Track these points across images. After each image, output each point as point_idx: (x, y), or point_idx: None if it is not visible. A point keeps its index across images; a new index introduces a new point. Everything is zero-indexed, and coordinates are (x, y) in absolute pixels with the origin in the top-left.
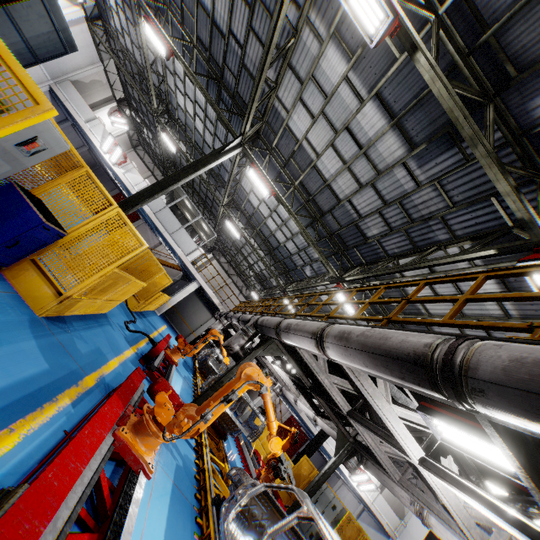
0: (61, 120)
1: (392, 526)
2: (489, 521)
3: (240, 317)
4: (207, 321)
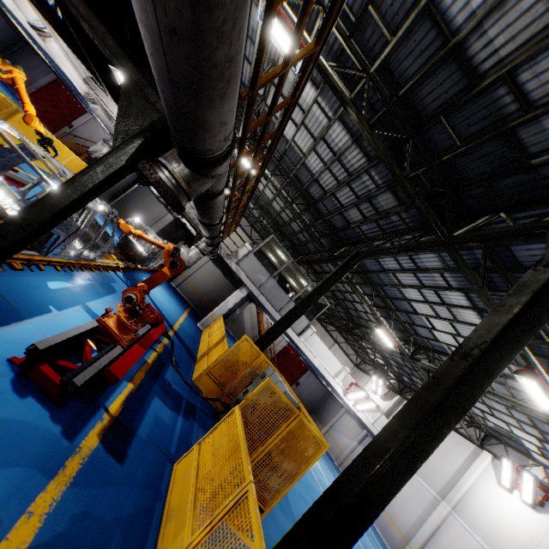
0: None
1: None
2: None
3: None
4: (161, 218)
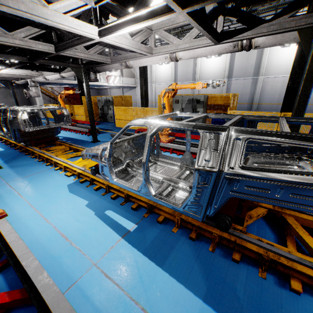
0: None
1: (134, 83)
2: (145, 37)
3: None
4: None
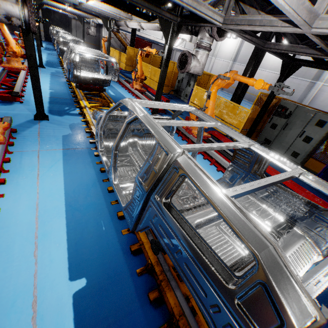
0: None
1: None
2: None
3: None
4: None
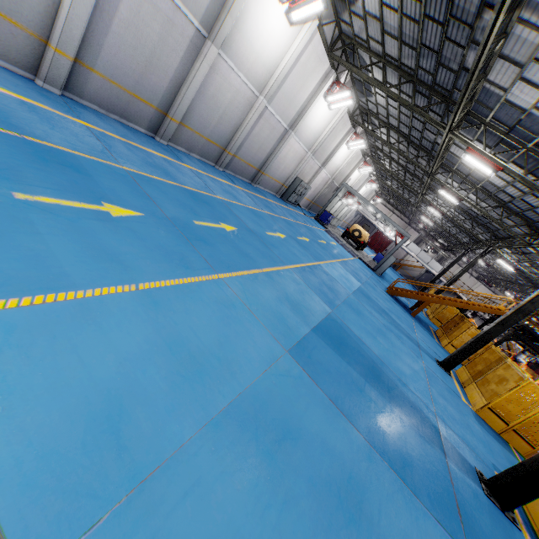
0: (355, 215)
1: None
2: None
3: (482, 316)
4: None
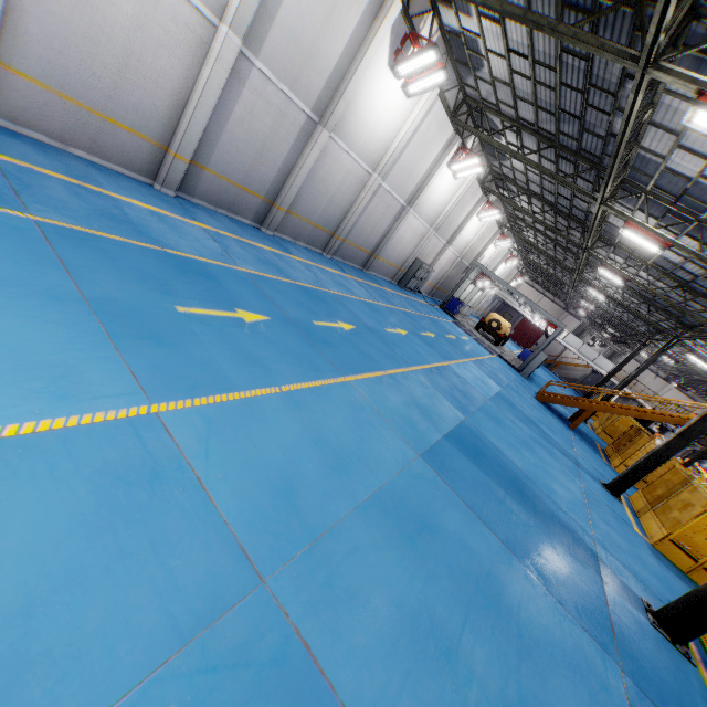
0: (493, 300)
1: None
2: None
3: (671, 430)
4: None
